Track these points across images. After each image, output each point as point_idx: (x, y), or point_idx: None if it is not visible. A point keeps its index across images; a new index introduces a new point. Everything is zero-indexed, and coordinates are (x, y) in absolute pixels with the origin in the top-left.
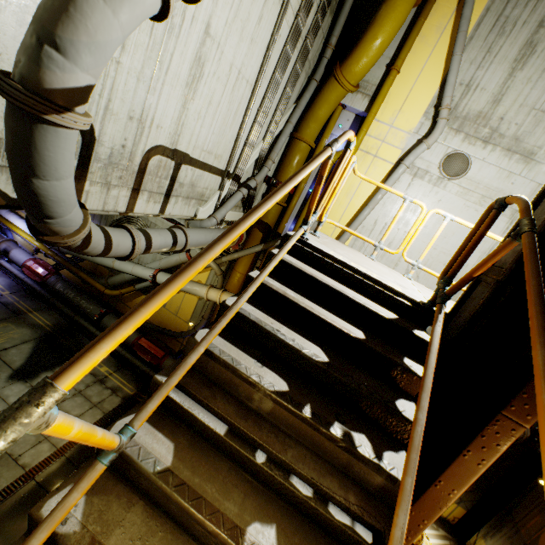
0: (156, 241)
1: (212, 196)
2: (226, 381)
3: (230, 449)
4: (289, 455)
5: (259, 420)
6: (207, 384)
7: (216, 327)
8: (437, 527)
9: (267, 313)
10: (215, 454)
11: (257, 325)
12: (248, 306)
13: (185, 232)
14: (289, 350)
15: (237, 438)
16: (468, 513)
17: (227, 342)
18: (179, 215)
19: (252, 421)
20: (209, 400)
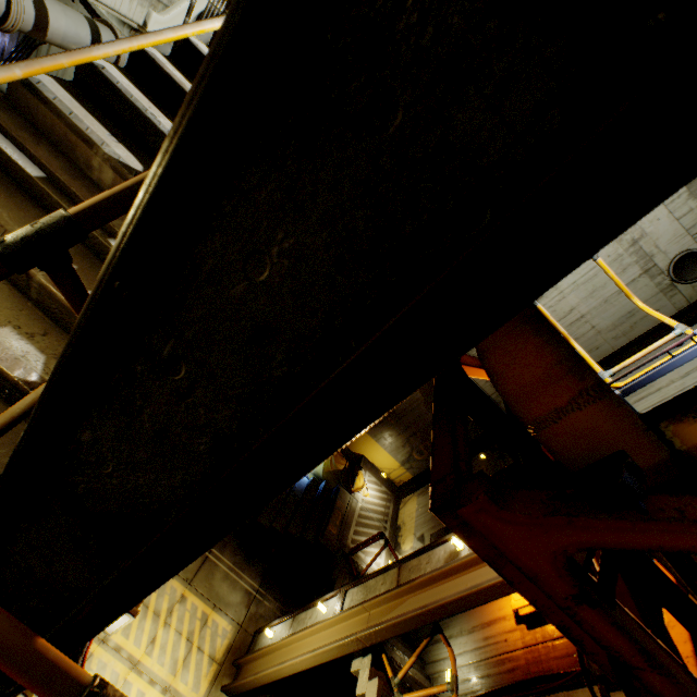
0: (57, 21)
1: (178, 2)
2: (62, 139)
3: (42, 195)
4: (116, 222)
5: (95, 189)
6: (33, 133)
7: (48, 58)
8: (381, 485)
9: (153, 102)
10: (27, 201)
11: (123, 96)
12: (123, 80)
13: (117, 37)
14: (159, 138)
15: (54, 188)
16: (414, 478)
17: (77, 103)
18: (113, 8)
19: (83, 184)
20: (27, 142)
